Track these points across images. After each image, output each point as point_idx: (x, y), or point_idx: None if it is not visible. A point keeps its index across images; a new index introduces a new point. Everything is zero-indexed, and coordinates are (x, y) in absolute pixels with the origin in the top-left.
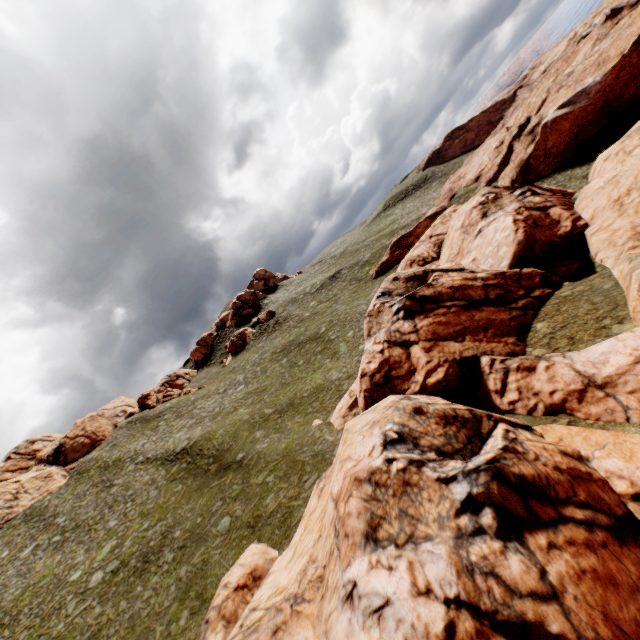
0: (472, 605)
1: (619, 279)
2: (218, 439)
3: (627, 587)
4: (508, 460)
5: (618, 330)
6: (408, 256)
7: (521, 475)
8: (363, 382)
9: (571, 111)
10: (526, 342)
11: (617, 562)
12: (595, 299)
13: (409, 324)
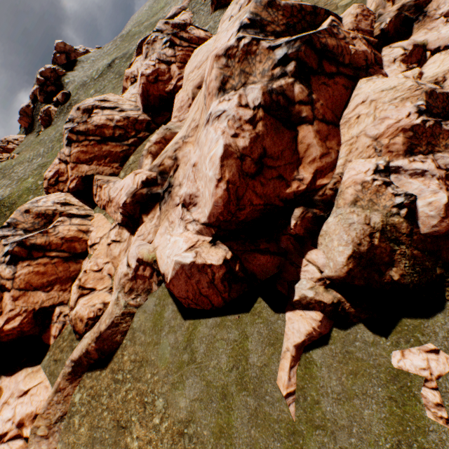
0: None
1: None
2: (12, 198)
3: (51, 274)
4: (35, 237)
5: None
6: (126, 71)
7: (35, 243)
8: (45, 183)
9: None
10: (124, 167)
11: (55, 268)
12: None
13: (68, 150)
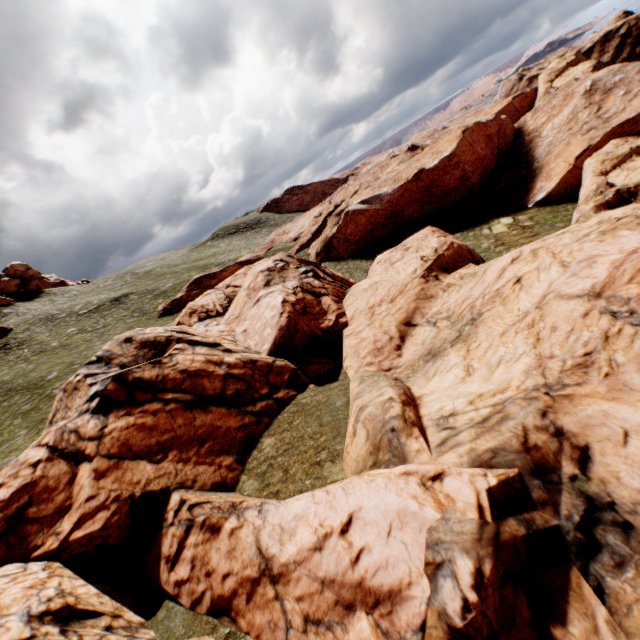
0: None
1: (350, 399)
2: None
3: None
4: None
5: (329, 471)
6: (192, 303)
7: None
8: None
9: (368, 209)
10: (246, 464)
11: None
12: (325, 418)
13: (97, 423)
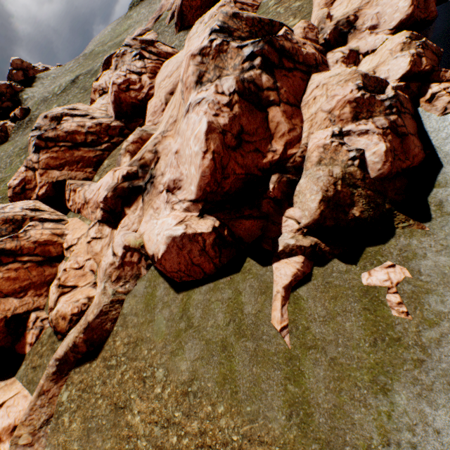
0: None
1: None
2: None
3: (23, 280)
4: (4, 242)
5: None
6: (94, 84)
7: (4, 248)
8: (9, 192)
9: None
10: (98, 172)
11: (28, 273)
12: None
13: (36, 157)
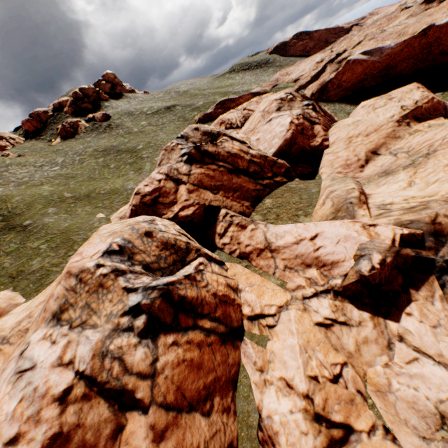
0: (92, 378)
1: (322, 189)
2: (13, 204)
3: (207, 369)
4: (183, 285)
5: (302, 220)
6: (222, 116)
7: (184, 296)
8: (135, 199)
9: (367, 60)
10: (255, 208)
11: (212, 355)
12: (304, 196)
13: (187, 168)
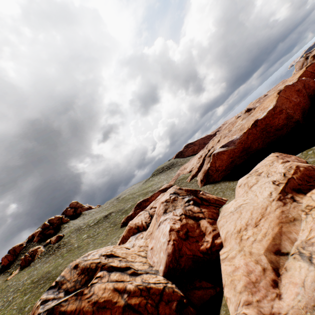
0: None
1: None
2: None
3: None
4: None
5: None
6: (130, 222)
7: None
8: None
9: (226, 150)
10: None
11: None
12: None
13: None
